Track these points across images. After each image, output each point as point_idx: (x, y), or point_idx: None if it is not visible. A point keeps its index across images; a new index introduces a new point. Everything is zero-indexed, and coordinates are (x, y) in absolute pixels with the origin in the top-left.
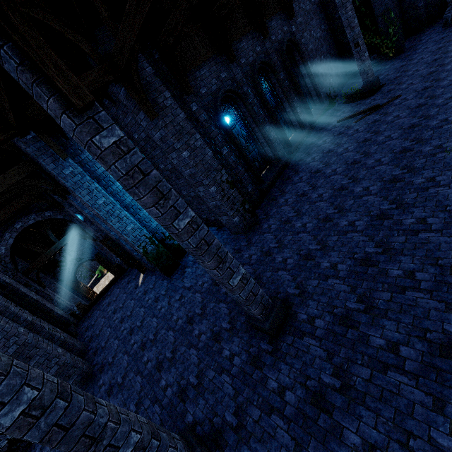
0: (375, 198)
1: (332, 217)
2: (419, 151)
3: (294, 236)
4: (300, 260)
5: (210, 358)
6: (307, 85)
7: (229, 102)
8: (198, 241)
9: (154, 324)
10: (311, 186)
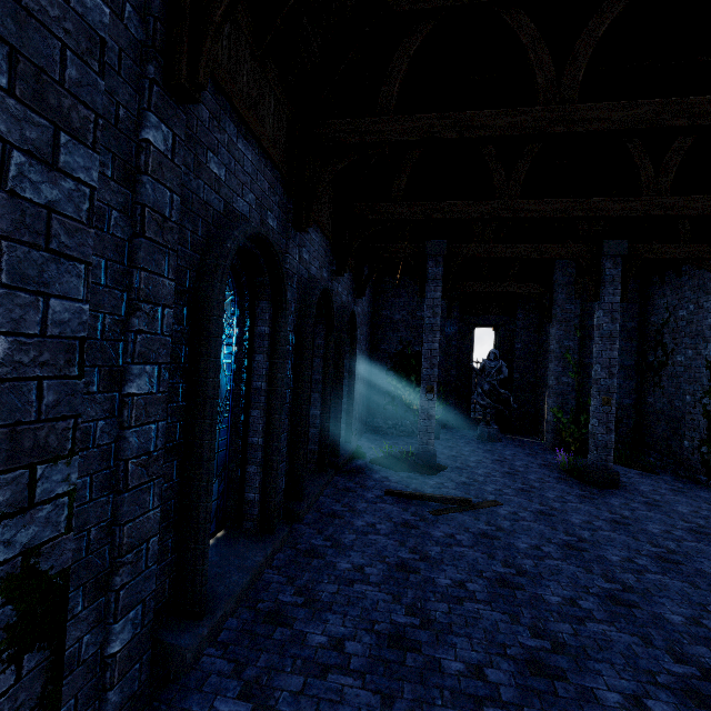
0: None
1: None
2: None
3: None
4: None
5: None
6: None
7: (240, 281)
8: None
9: None
10: None
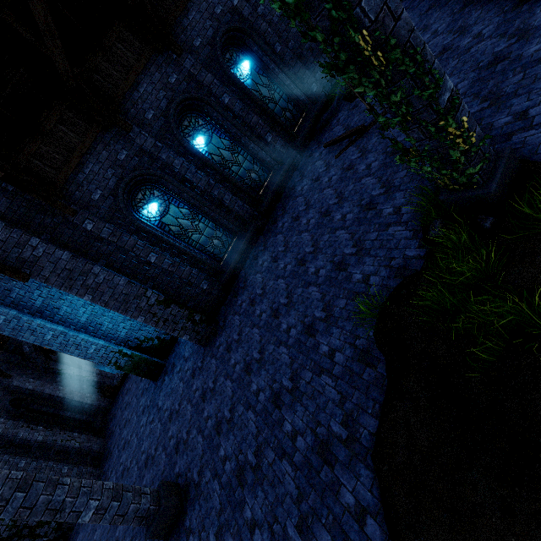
0: (286, 355)
1: (252, 368)
2: (349, 276)
3: (224, 382)
4: (214, 428)
5: (139, 526)
6: (284, 82)
7: (148, 181)
8: (14, 512)
9: (134, 447)
10: (262, 289)
